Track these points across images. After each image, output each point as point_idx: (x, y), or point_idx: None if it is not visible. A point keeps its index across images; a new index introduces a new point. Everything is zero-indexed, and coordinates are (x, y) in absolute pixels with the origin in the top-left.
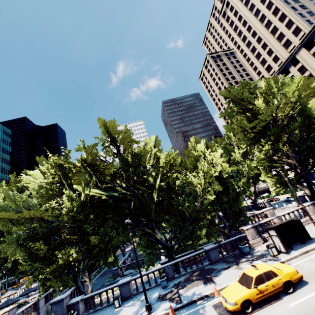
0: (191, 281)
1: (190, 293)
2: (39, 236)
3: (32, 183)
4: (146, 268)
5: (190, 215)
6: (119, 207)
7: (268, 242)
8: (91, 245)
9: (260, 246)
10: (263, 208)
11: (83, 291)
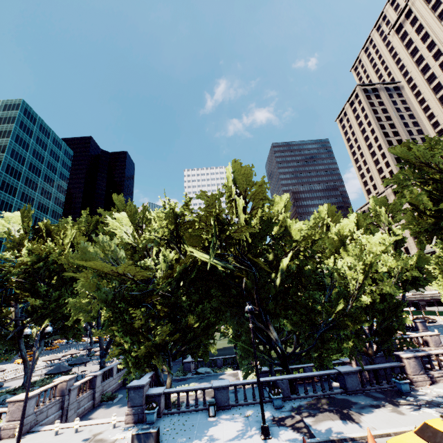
0: (319, 410)
1: (325, 428)
2: (128, 298)
3: (121, 229)
4: (246, 374)
5: (328, 318)
6: (225, 283)
7: (439, 385)
8: (189, 327)
9: (425, 388)
10: (412, 330)
11: (162, 381)
